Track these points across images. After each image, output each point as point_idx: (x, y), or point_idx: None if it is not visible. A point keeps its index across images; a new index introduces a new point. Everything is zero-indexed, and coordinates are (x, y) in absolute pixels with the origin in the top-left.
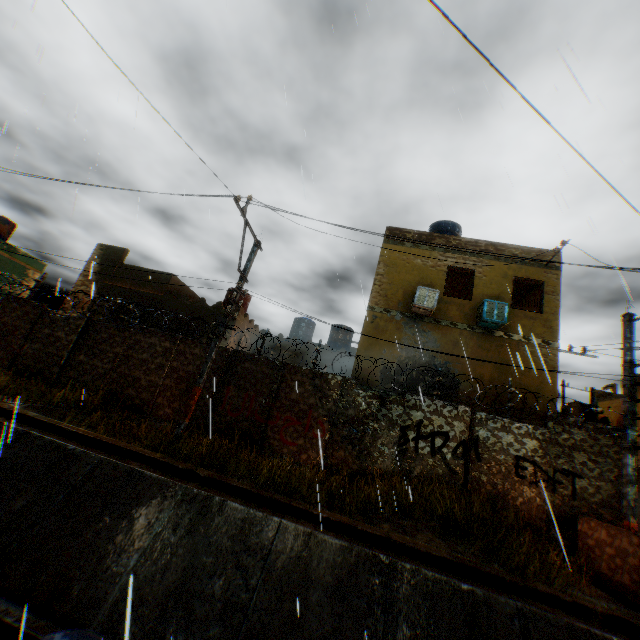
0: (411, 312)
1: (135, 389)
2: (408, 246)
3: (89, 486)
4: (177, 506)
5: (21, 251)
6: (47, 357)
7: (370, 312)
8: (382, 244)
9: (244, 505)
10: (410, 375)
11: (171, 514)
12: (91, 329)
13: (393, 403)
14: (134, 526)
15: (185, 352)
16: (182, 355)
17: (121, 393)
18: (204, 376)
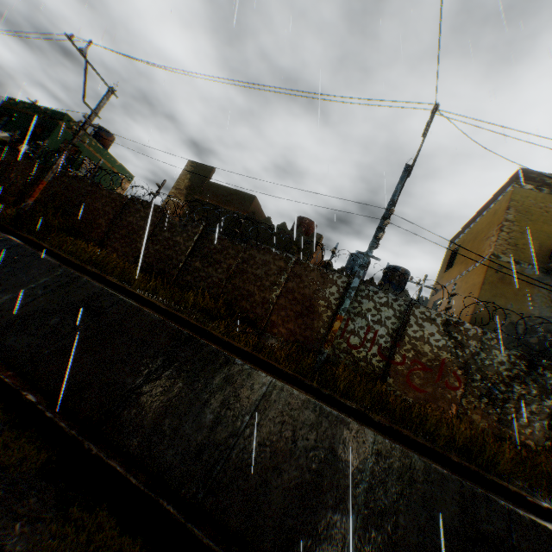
0: (546, 267)
1: (249, 303)
2: (546, 193)
3: (271, 411)
4: (375, 458)
5: (117, 162)
6: (165, 259)
7: (494, 260)
8: (512, 187)
9: (450, 473)
10: (541, 337)
11: (372, 467)
12: (204, 238)
13: (546, 369)
14: (336, 473)
15: (301, 274)
16: (297, 277)
17: (235, 304)
18: (348, 305)
